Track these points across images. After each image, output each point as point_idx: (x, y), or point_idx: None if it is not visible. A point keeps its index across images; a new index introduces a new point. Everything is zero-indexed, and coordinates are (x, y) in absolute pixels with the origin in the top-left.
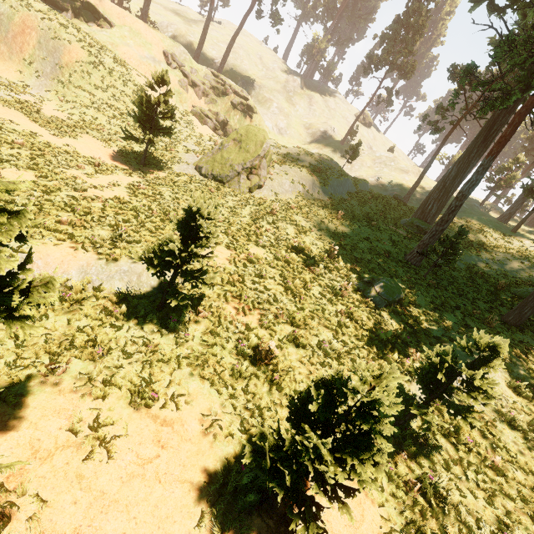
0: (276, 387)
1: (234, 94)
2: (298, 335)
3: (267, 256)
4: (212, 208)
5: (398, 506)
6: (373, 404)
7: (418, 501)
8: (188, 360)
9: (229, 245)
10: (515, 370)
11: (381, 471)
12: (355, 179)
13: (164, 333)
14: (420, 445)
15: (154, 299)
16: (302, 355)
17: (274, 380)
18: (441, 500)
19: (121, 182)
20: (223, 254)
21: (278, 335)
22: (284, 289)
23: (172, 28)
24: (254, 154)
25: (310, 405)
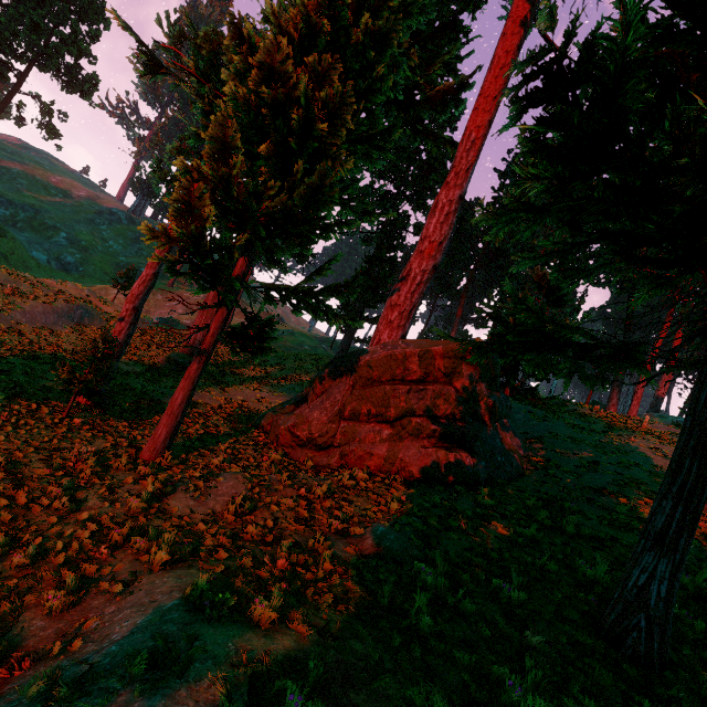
0: None
1: None
2: None
3: None
4: None
5: None
6: None
7: None
8: None
9: None
10: None
11: None
12: (119, 312)
13: None
14: None
15: None
16: None
17: None
18: None
19: None
20: None
21: None
22: None
23: None
24: None
25: None
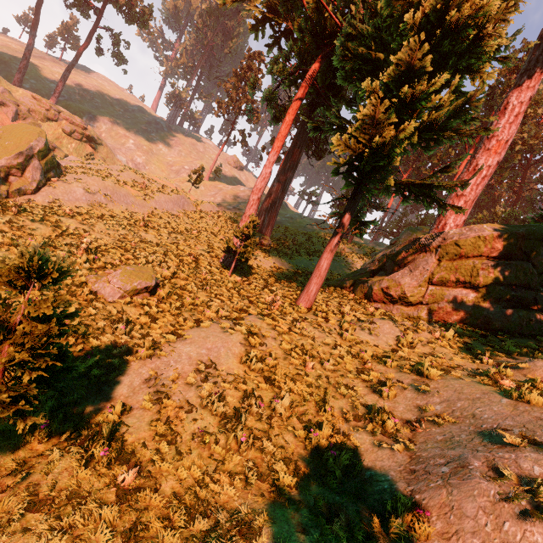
0: None
1: (67, 121)
2: None
3: None
4: None
5: None
6: None
7: None
8: None
9: None
10: (264, 344)
11: None
12: (199, 201)
13: None
14: None
15: None
16: None
17: None
18: None
19: None
20: None
21: None
22: None
23: None
24: (13, 151)
25: None
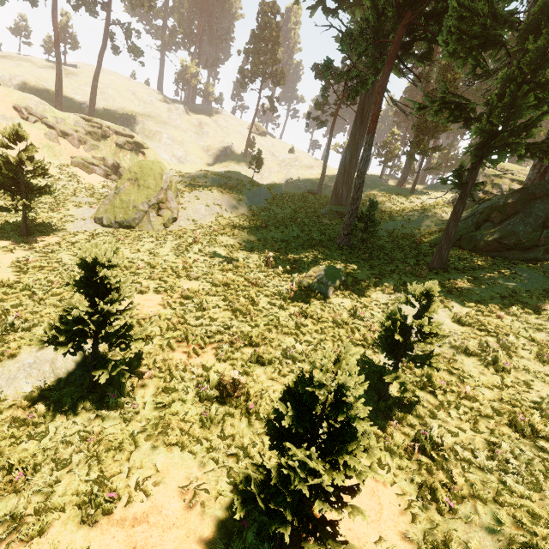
0: (255, 417)
1: (116, 135)
2: (260, 354)
3: (204, 286)
4: (111, 254)
5: (407, 475)
6: (341, 391)
7: (421, 461)
8: (146, 433)
9: (157, 290)
10: (453, 306)
11: (374, 454)
12: (268, 186)
13: (105, 415)
14: (406, 408)
15: (82, 382)
16: (271, 372)
17: (250, 410)
18: (439, 449)
19: (1, 263)
20: (153, 301)
21: (240, 362)
22: (231, 313)
23: (17, 81)
24: (156, 189)
25: (283, 422)
